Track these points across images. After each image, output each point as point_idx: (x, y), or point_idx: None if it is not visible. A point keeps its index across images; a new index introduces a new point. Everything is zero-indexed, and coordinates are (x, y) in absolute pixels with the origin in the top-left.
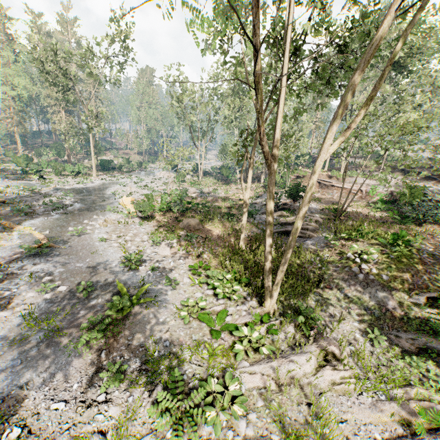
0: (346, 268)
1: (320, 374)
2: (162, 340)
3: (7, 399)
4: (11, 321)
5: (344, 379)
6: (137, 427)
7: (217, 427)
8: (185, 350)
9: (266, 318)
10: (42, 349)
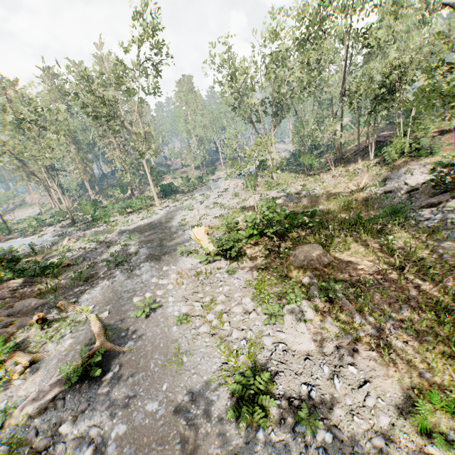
0: None
1: None
2: None
3: None
4: None
5: None
6: None
7: None
8: None
9: None
10: None
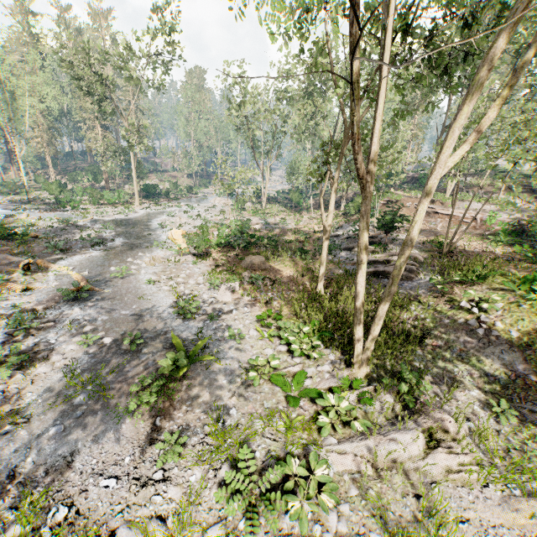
0: (458, 320)
1: (431, 458)
2: (227, 407)
3: (51, 471)
4: (50, 378)
5: (462, 465)
6: (202, 514)
7: (303, 522)
8: (256, 420)
9: (356, 383)
10: (87, 413)
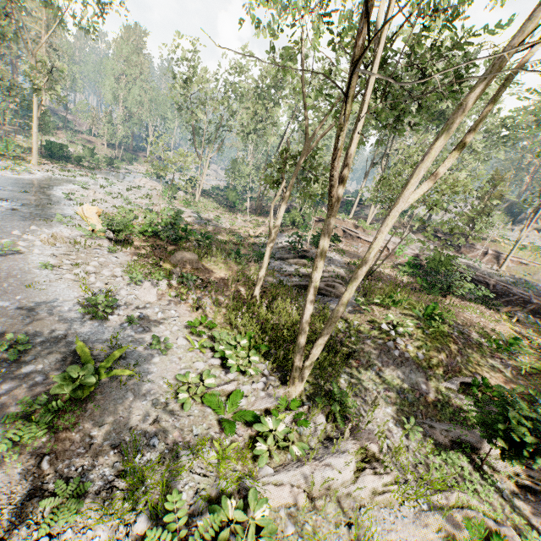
0: (378, 341)
1: (360, 480)
2: (147, 436)
3: None
4: None
5: (386, 486)
6: None
7: None
8: (183, 452)
9: (294, 404)
10: None
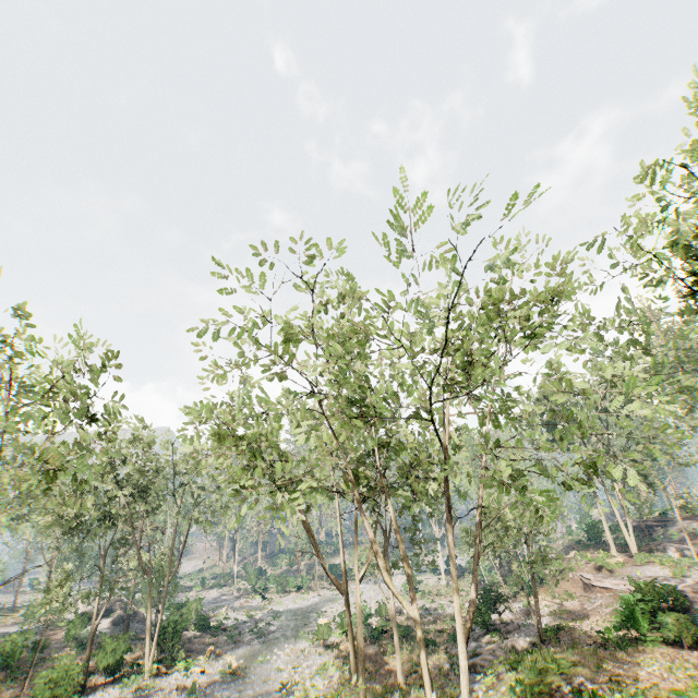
0: None
1: None
2: None
3: None
4: None
5: None
6: None
7: None
8: None
9: None
10: None
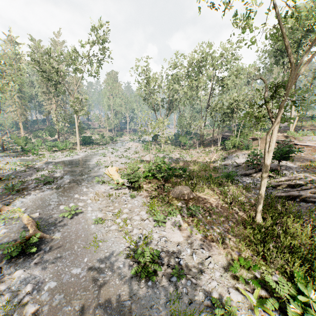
0: None
1: None
2: None
3: None
4: None
5: None
6: None
7: None
8: None
9: None
10: None
